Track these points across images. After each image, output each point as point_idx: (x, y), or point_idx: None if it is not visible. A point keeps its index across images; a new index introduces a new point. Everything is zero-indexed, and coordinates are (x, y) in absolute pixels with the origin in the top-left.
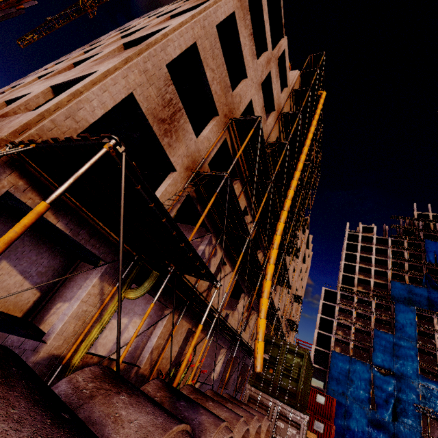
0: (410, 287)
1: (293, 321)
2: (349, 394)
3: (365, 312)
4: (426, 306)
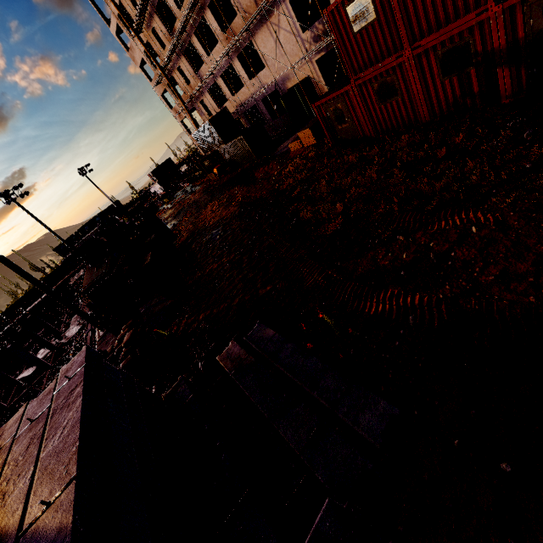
0: None
1: None
2: None
3: None
4: None
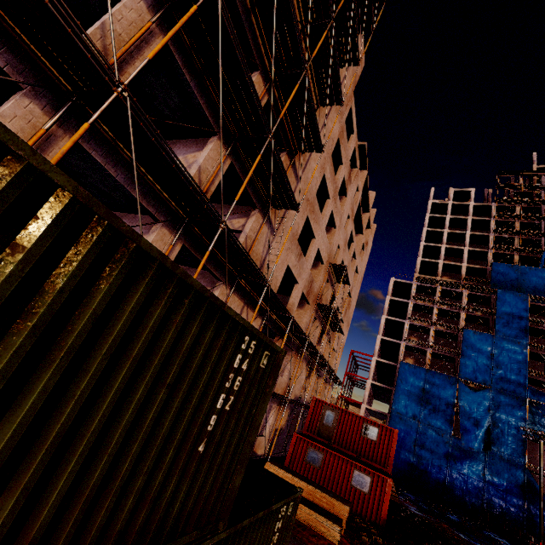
0: (522, 269)
1: (329, 308)
2: (422, 418)
3: (452, 307)
4: (543, 294)
